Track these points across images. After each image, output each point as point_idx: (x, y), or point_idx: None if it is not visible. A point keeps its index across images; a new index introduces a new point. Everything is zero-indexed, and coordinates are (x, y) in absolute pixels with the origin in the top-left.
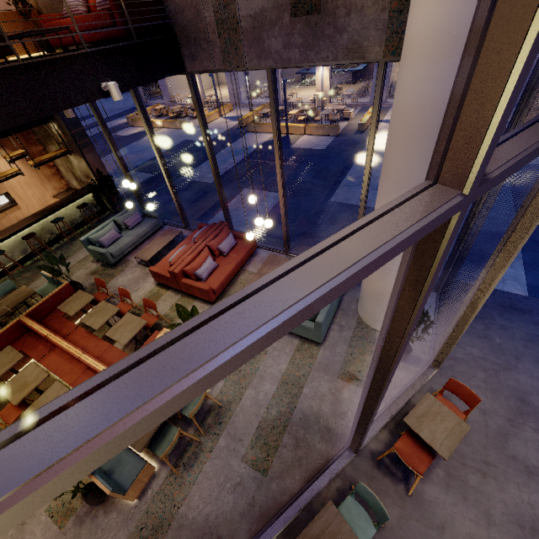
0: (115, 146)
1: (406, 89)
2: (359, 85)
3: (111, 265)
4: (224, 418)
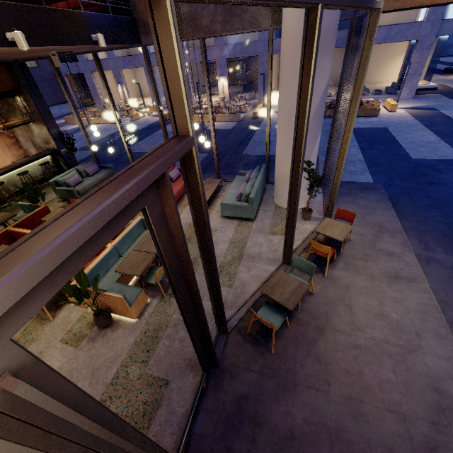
0: (77, 111)
1: (287, 28)
2: (248, 94)
3: None
4: (194, 266)
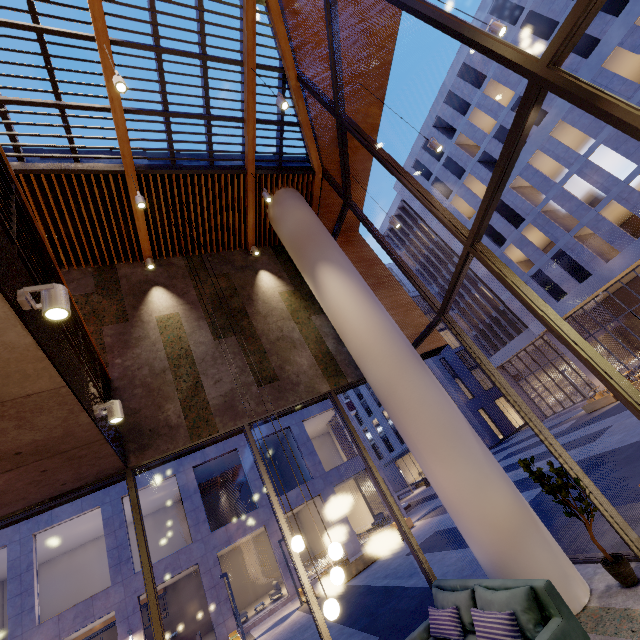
0: None
1: (378, 353)
2: None
3: None
4: None
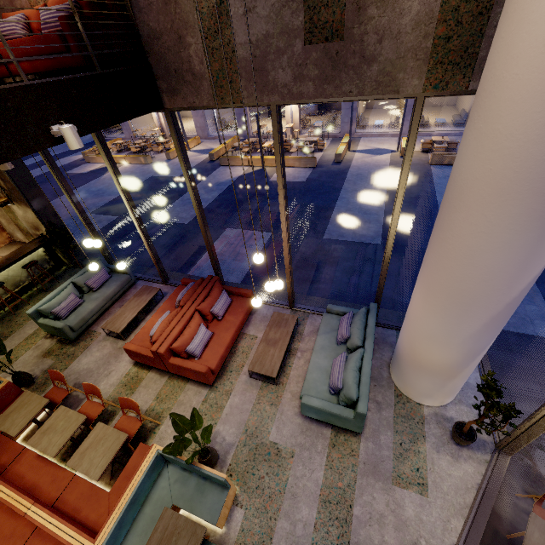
0: (72, 193)
1: (499, 133)
2: (325, 117)
3: (71, 341)
4: None
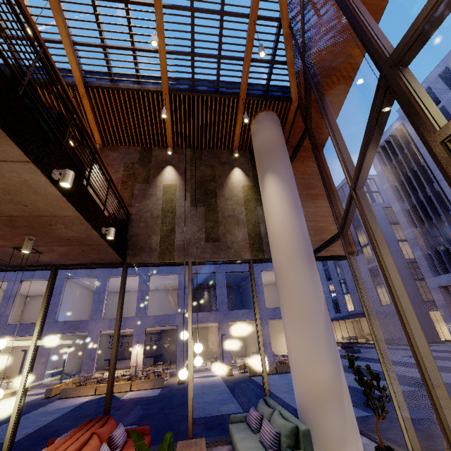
0: None
1: (282, 246)
2: (160, 366)
3: None
4: None
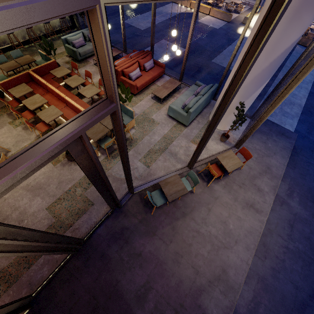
0: None
1: None
2: None
3: (78, 61)
4: (133, 144)
